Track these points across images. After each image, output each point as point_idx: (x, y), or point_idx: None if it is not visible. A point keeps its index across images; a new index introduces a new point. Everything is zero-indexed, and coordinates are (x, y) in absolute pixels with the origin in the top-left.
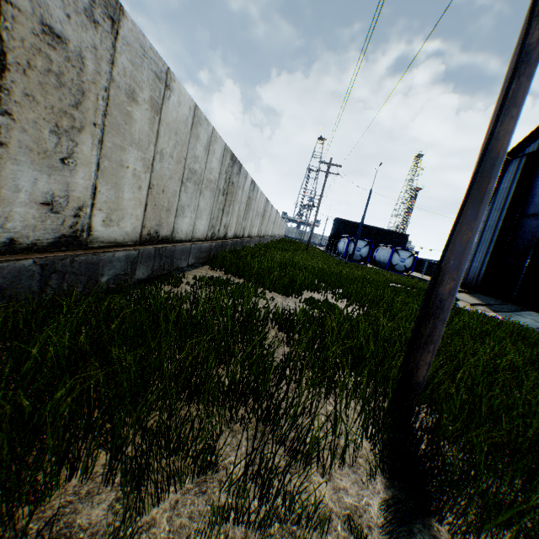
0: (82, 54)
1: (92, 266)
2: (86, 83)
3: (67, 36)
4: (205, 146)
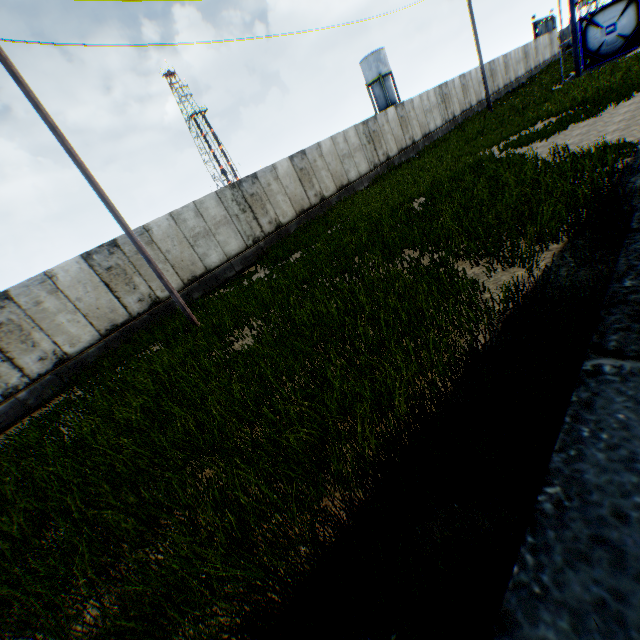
0: (117, 263)
1: (168, 306)
2: (124, 267)
3: (112, 265)
4: (196, 215)
